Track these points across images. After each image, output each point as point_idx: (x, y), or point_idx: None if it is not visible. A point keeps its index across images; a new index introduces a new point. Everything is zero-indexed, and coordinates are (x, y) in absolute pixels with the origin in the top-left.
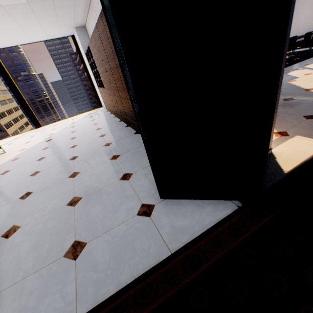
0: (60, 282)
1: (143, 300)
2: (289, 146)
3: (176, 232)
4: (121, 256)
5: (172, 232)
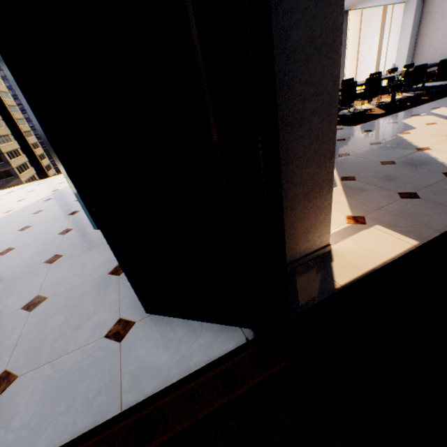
0: None
1: None
2: (359, 242)
3: (144, 374)
4: (52, 406)
5: (138, 373)
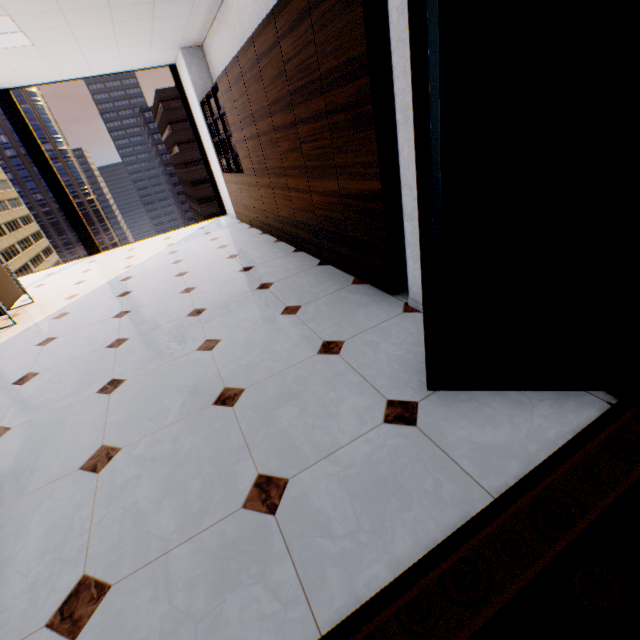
0: (254, 560)
1: (464, 593)
2: None
3: (489, 455)
4: (379, 505)
5: (478, 456)
